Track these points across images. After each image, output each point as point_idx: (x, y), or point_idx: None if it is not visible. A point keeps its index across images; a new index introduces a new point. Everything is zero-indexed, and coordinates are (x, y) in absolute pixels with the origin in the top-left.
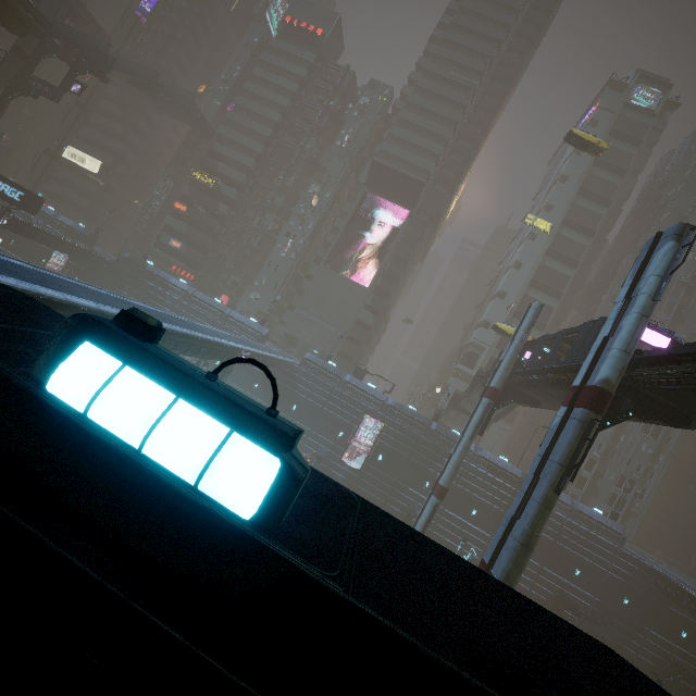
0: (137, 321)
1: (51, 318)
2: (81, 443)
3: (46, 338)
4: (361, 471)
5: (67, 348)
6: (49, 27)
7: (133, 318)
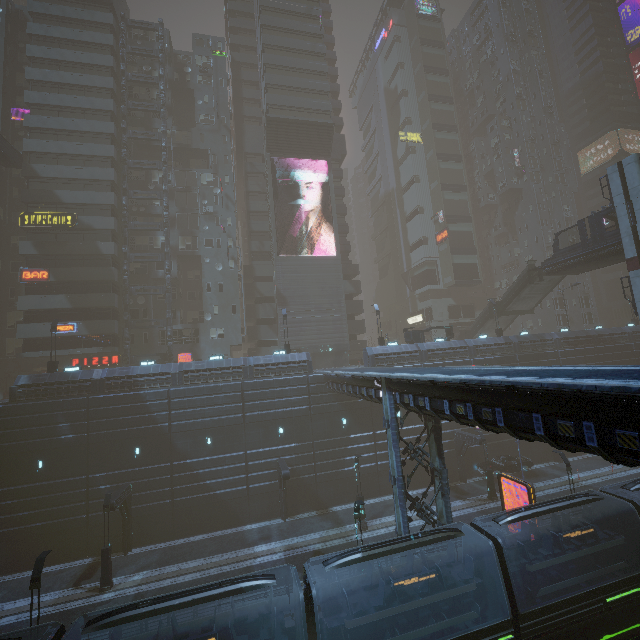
0: None
1: None
2: None
3: None
4: None
5: None
6: None
7: None
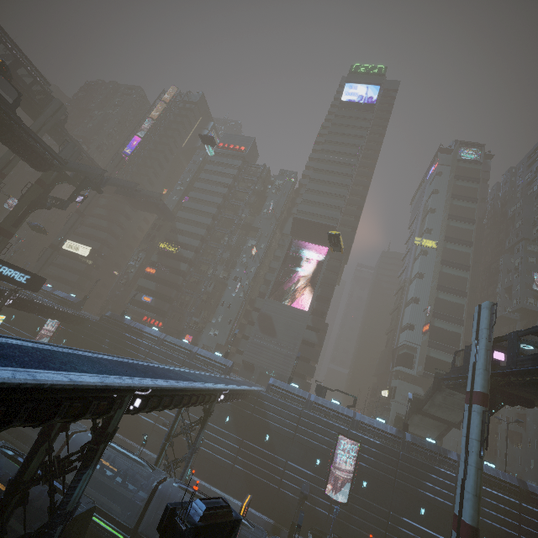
0: None
1: None
2: None
3: None
4: (348, 504)
5: None
6: (65, 164)
7: None
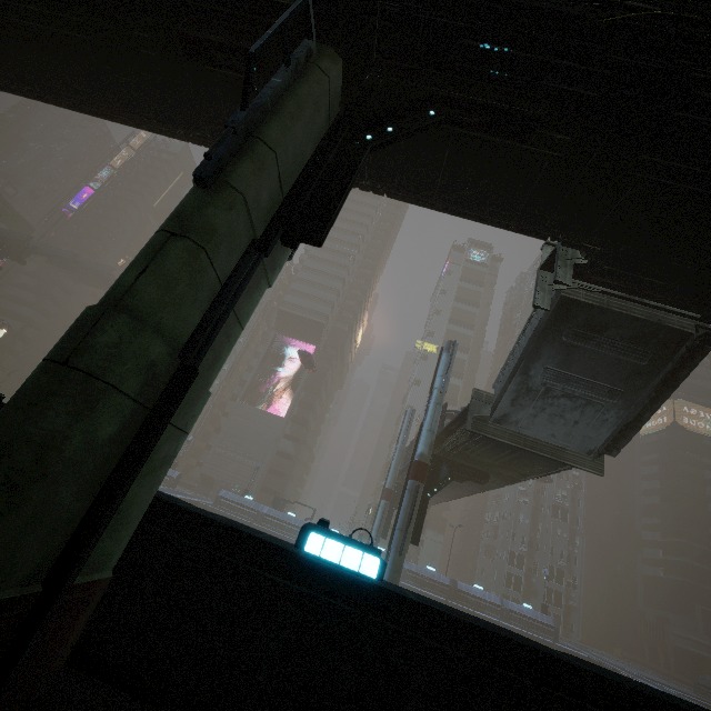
0: None
1: None
2: None
3: None
4: None
5: None
6: None
7: None
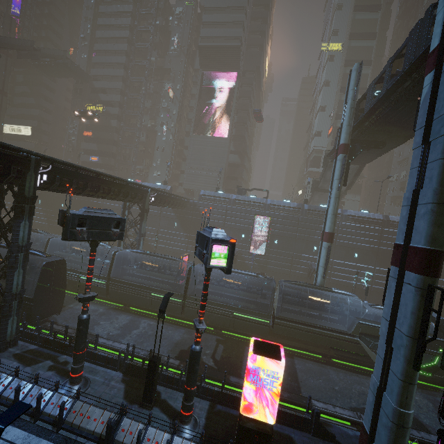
0: None
1: None
2: None
3: None
4: (266, 255)
5: None
6: None
7: None
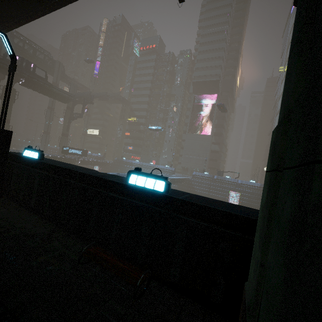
0: (137, 168)
1: (119, 176)
2: (136, 189)
3: (122, 179)
4: None
5: (129, 176)
6: (74, 96)
7: (137, 168)
